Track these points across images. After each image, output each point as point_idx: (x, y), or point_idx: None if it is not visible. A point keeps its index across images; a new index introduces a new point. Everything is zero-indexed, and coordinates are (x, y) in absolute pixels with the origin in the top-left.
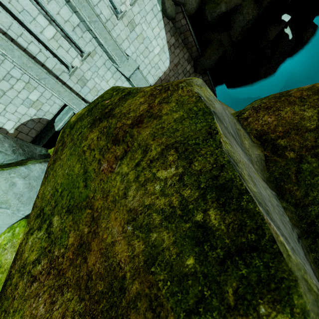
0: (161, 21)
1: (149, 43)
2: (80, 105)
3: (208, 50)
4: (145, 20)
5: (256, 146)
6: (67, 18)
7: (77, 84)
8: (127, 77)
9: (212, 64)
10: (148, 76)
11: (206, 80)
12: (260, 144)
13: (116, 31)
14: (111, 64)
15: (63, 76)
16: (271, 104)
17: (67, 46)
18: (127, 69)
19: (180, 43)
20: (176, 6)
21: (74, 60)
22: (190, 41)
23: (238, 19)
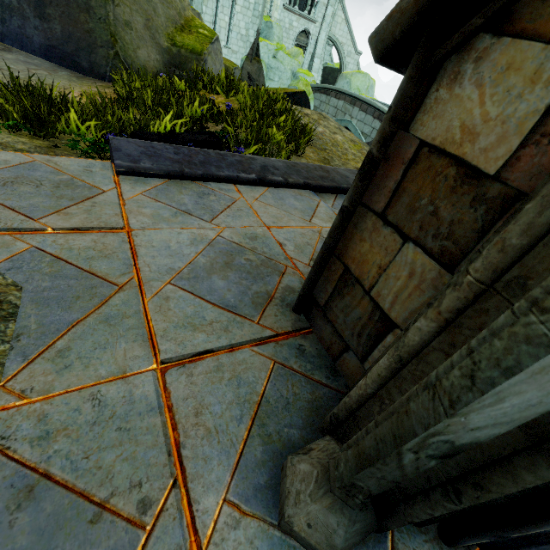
0: None
1: None
2: None
3: None
4: None
5: None
6: None
7: None
8: None
9: None
10: None
11: None
12: None
13: None
14: None
15: None
16: None
17: None
18: None
19: None
20: (249, 79)
21: None
22: None
23: None
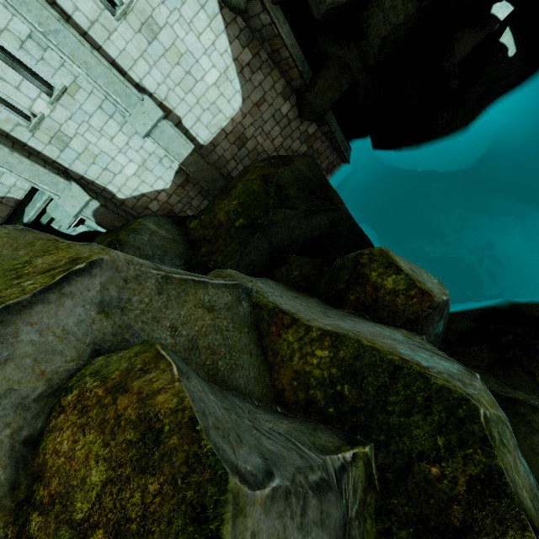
0: (217, 16)
1: (194, 63)
2: (57, 184)
3: (318, 78)
4: (181, 16)
5: (4, 508)
6: (3, 24)
7: (51, 145)
8: (140, 135)
9: (326, 107)
10: (196, 126)
11: (325, 133)
12: (18, 503)
13: (116, 42)
14: (115, 107)
15: (19, 132)
16: (92, 403)
17: (14, 78)
18: (142, 120)
19: (265, 61)
20: None
21: (34, 102)
22: (284, 57)
23: (375, 19)
